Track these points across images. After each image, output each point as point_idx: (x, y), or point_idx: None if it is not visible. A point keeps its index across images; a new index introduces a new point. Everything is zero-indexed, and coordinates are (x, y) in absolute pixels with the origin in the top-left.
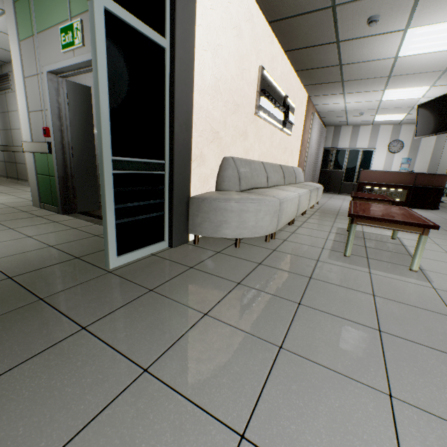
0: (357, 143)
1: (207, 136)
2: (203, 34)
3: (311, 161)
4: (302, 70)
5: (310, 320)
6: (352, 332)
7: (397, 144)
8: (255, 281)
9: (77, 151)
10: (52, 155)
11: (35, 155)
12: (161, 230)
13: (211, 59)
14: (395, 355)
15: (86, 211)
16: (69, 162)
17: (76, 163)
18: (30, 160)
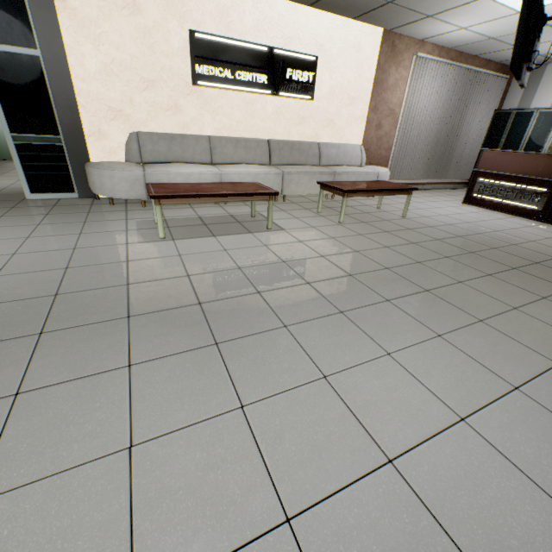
0: None
1: (104, 115)
2: (76, 32)
3: (421, 135)
4: (313, 3)
5: (21, 228)
6: (18, 234)
7: None
8: (56, 216)
9: None
10: None
11: None
12: (71, 185)
13: (94, 49)
14: (4, 241)
15: None
16: None
17: None
18: None
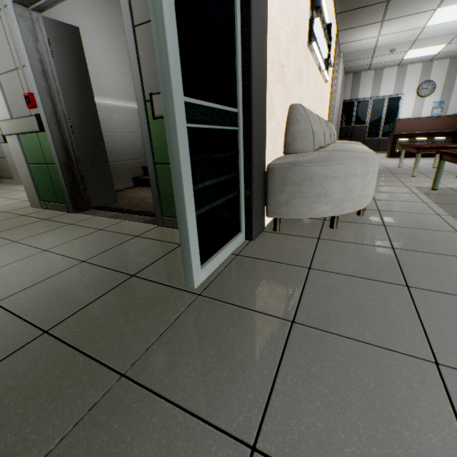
0: (380, 91)
1: (275, 71)
2: None
3: (336, 117)
4: None
5: None
6: None
7: (428, 85)
8: (426, 279)
9: (77, 125)
10: (44, 134)
11: (20, 138)
12: (237, 217)
13: None
14: None
15: (102, 205)
16: (69, 141)
17: (78, 141)
18: (14, 147)
